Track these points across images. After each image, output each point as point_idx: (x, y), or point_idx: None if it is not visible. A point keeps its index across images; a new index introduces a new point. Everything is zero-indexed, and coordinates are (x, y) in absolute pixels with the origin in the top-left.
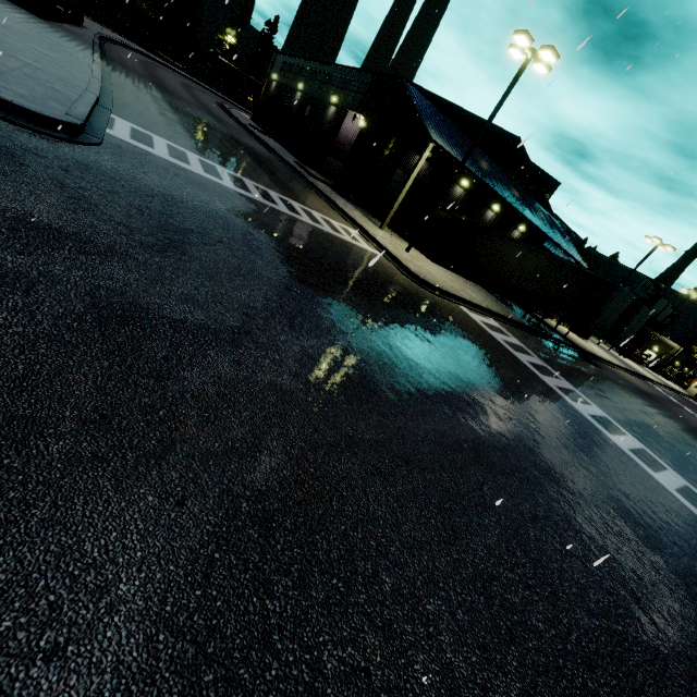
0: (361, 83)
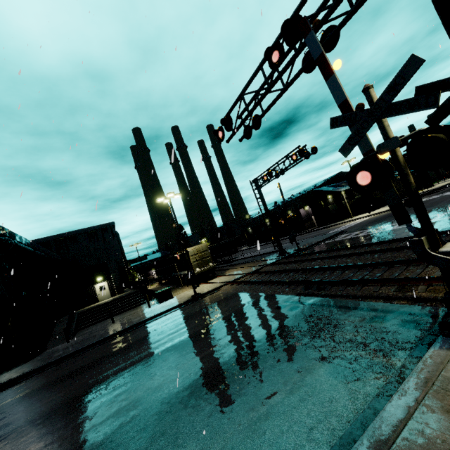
0: (295, 202)
